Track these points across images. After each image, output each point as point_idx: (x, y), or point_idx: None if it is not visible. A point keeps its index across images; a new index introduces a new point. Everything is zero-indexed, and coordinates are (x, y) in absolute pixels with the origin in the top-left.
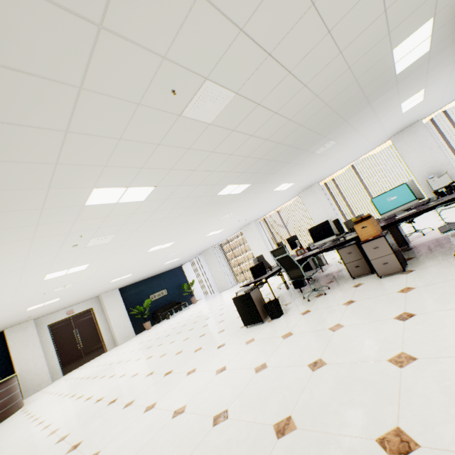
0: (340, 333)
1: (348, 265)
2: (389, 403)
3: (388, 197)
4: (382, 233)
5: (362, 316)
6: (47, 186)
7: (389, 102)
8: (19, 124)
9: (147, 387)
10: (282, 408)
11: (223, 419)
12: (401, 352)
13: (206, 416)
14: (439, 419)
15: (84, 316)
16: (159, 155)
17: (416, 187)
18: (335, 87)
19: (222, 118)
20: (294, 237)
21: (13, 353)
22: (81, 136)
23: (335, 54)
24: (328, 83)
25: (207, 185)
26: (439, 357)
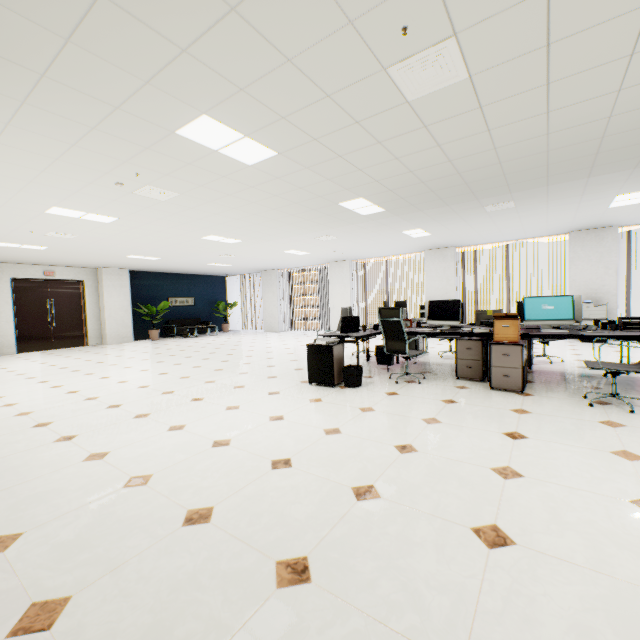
0: (437, 428)
1: (460, 362)
2: (488, 504)
3: (544, 304)
4: (520, 342)
5: (465, 420)
6: (147, 77)
7: (608, 187)
8: None
9: (167, 405)
10: (362, 476)
11: (286, 466)
12: (507, 466)
13: (261, 457)
14: (538, 529)
15: (69, 287)
16: (317, 111)
17: (580, 306)
18: (575, 133)
19: (427, 101)
20: (404, 303)
21: None
22: (245, 27)
23: (612, 89)
24: (573, 124)
25: (339, 185)
26: (548, 482)
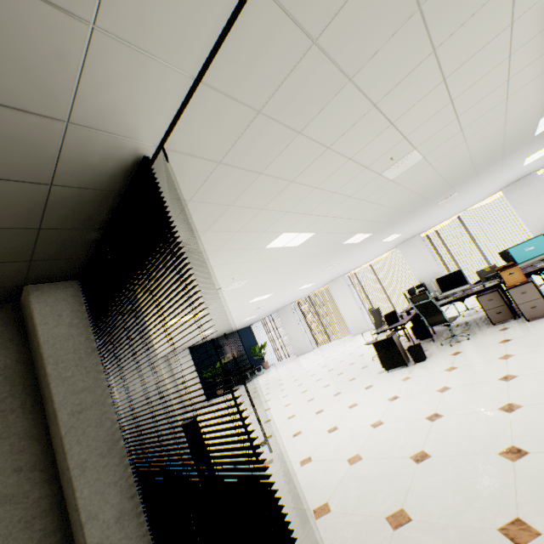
0: (515, 359)
1: (488, 312)
2: None
3: (525, 248)
4: (527, 280)
5: (530, 347)
6: (264, 230)
7: (517, 158)
8: (301, 183)
9: (304, 422)
10: (497, 401)
11: (438, 417)
12: None
13: (415, 419)
14: None
15: None
16: (342, 205)
17: None
18: (486, 148)
19: (400, 175)
20: (413, 289)
21: None
22: (318, 191)
23: (501, 126)
24: (483, 146)
25: (345, 233)
26: None
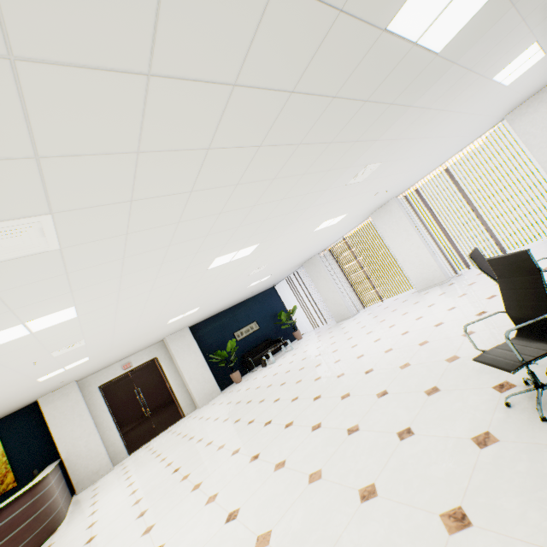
0: None
1: None
2: None
3: None
4: None
5: None
6: None
7: None
8: None
9: None
10: None
11: None
12: None
13: None
14: None
15: (147, 369)
16: None
17: None
18: None
19: None
20: None
21: (53, 431)
22: None
23: None
24: None
25: None
26: None
